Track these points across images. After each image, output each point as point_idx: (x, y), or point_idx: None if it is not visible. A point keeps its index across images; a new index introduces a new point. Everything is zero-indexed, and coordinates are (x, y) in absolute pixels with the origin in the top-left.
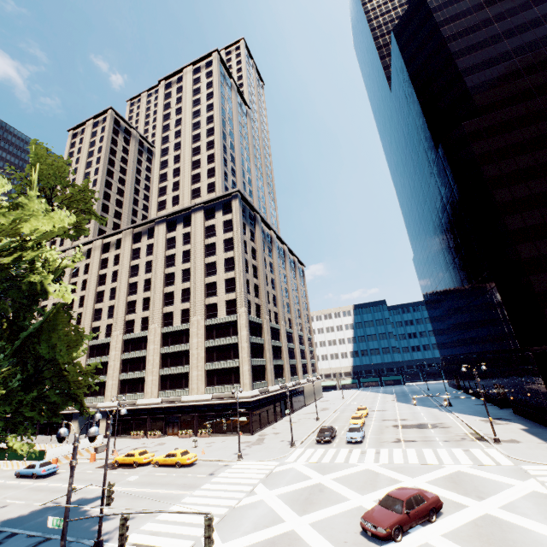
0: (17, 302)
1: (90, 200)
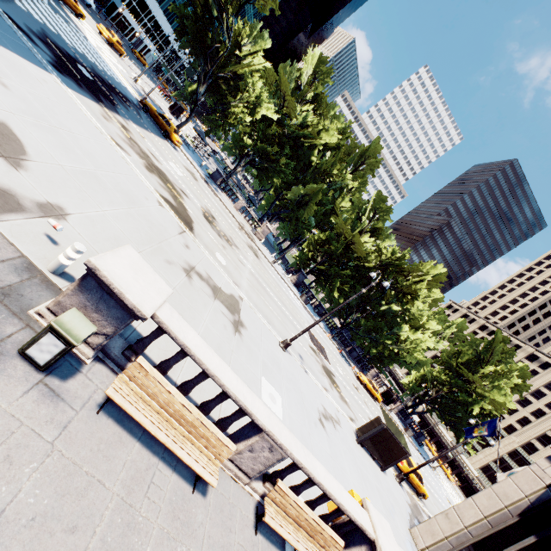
0: (482, 413)
1: (525, 389)
